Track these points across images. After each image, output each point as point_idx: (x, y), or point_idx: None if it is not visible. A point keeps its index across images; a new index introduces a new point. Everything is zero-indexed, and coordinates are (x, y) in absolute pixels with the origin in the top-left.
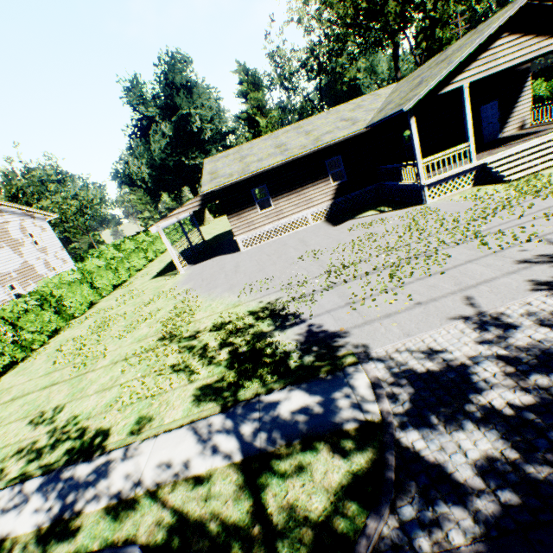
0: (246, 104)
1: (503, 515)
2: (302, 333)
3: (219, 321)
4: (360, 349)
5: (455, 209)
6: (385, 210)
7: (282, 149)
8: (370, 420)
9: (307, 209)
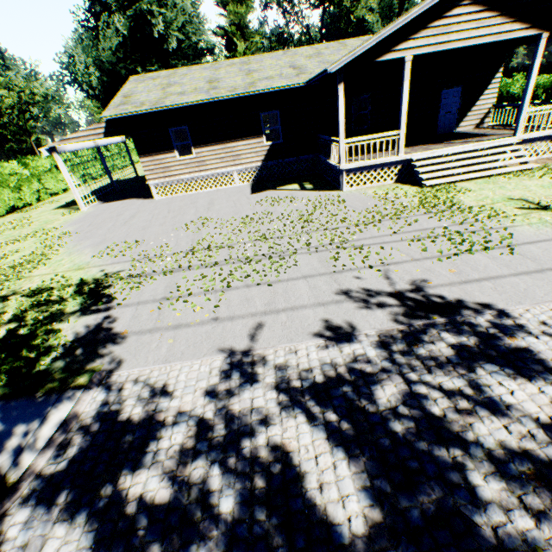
0: (225, 18)
1: None
2: (91, 325)
3: (46, 285)
4: (112, 366)
5: (357, 206)
6: (307, 187)
7: (211, 86)
8: (6, 479)
9: (233, 166)
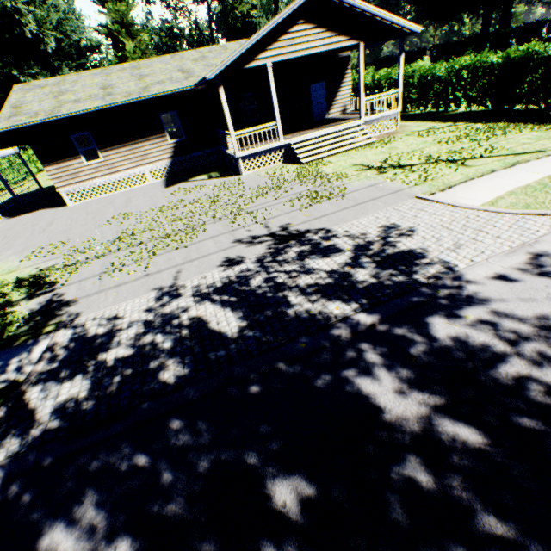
0: (106, 16)
1: (40, 437)
2: (43, 302)
3: None
4: (72, 317)
5: (253, 185)
6: (214, 176)
7: (106, 92)
8: (16, 380)
9: (144, 165)
